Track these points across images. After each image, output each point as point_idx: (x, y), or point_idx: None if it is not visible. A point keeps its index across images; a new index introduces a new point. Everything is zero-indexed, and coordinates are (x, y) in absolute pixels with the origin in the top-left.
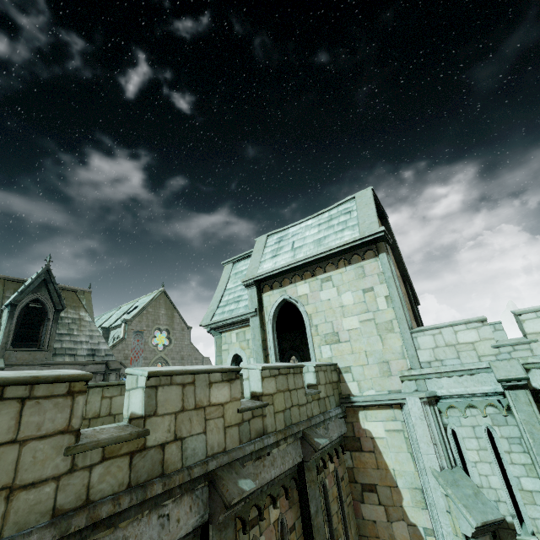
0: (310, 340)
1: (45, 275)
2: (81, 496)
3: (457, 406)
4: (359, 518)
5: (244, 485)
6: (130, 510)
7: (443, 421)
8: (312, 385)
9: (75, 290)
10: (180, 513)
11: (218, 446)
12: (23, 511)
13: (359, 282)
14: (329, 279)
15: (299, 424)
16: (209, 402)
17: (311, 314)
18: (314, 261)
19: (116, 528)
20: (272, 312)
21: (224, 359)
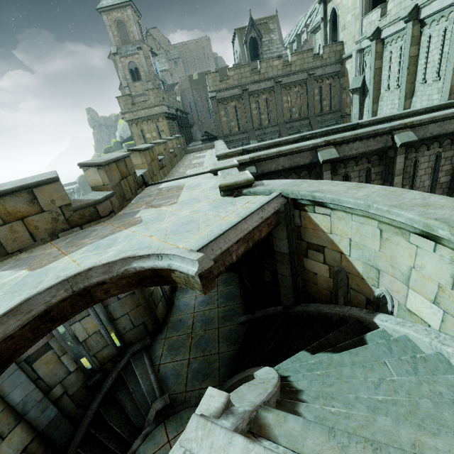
0: (338, 31)
1: (251, 22)
2: (253, 79)
3: (367, 51)
4: (341, 99)
5: (279, 80)
6: (259, 82)
7: (364, 59)
8: (321, 54)
9: (266, 22)
10: (268, 84)
11: (276, 74)
12: (247, 80)
13: None
14: None
15: (305, 68)
16: (273, 65)
17: (339, 15)
18: None
19: (258, 84)
20: (329, 17)
21: (316, 48)
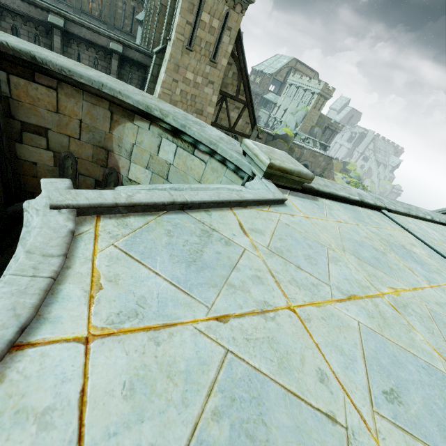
0: None
1: None
2: None
3: None
4: None
5: None
6: None
7: None
8: None
9: None
10: None
11: None
12: None
13: None
14: None
15: None
16: None
17: None
18: None
19: None
20: None
21: None
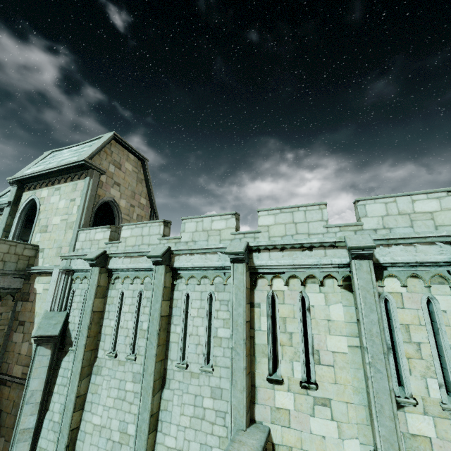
0: (33, 229)
1: None
2: None
3: (81, 277)
4: (10, 341)
5: None
6: None
7: (72, 285)
8: None
9: None
10: None
11: None
12: None
13: (71, 194)
14: (59, 189)
15: None
16: None
17: (41, 211)
18: (51, 173)
19: None
20: (23, 206)
21: None
